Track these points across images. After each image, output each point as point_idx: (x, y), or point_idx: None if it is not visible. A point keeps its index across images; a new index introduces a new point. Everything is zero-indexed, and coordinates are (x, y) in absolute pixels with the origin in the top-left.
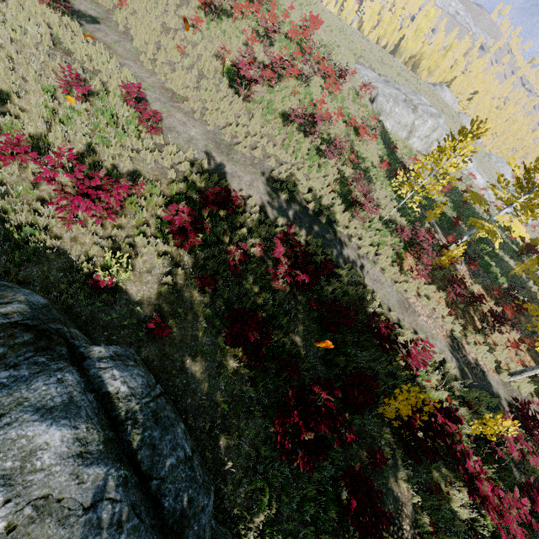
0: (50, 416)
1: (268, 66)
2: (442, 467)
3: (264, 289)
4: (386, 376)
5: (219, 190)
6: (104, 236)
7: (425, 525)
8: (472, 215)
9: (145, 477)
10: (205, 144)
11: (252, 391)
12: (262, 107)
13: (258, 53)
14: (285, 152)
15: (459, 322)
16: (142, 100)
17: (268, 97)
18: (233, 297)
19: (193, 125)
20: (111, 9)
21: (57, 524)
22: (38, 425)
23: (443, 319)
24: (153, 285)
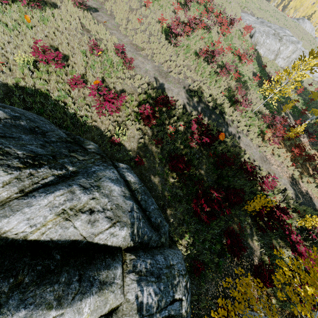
0: (113, 182)
1: (187, 25)
2: (278, 238)
3: (185, 147)
4: (249, 193)
5: (163, 97)
6: (113, 121)
7: (266, 260)
8: (317, 107)
9: (144, 210)
10: (154, 73)
11: (181, 192)
12: (183, 49)
13: (180, 16)
14: (196, 74)
15: (298, 169)
16: (124, 52)
17: (186, 42)
18: (171, 150)
19: (147, 63)
20: (103, 2)
21: (122, 212)
22: (111, 183)
23: (287, 168)
24: (135, 143)
